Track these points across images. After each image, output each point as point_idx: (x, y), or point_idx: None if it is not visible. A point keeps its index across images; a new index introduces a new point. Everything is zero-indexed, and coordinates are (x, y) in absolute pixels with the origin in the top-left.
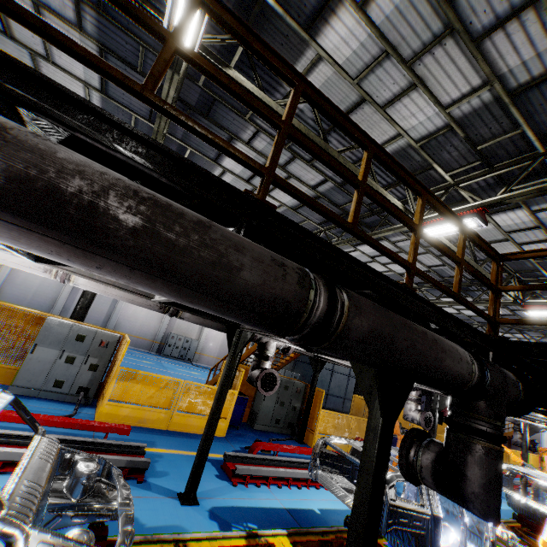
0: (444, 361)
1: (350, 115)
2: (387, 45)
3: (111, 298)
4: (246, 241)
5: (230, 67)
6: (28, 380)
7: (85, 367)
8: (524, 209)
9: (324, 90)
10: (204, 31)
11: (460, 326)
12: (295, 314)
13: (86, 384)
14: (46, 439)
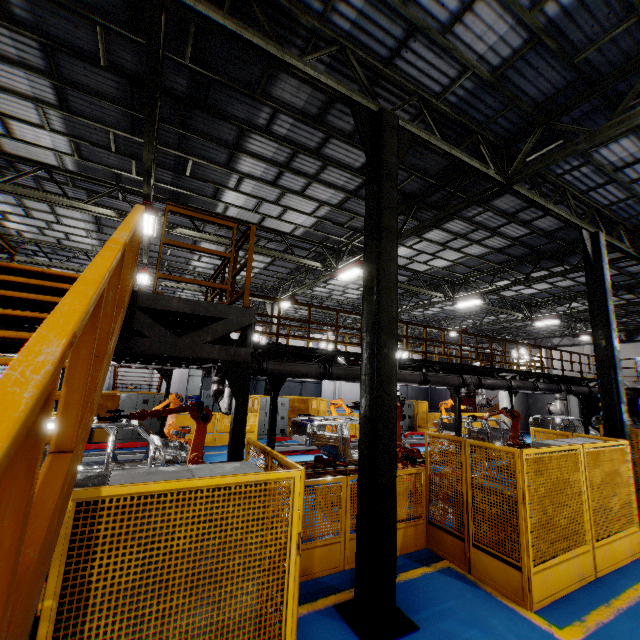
0: None
1: (4, 146)
2: None
3: None
4: None
5: None
6: None
7: None
8: (225, 189)
9: None
10: None
11: None
12: None
13: None
14: None
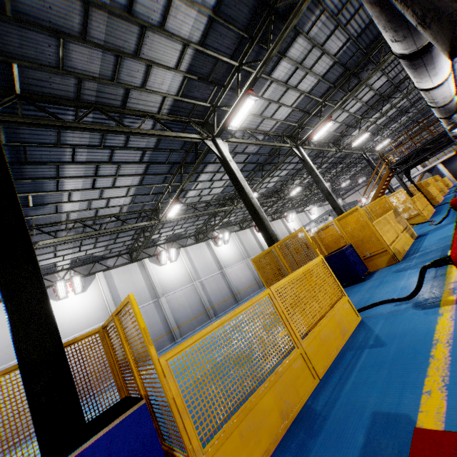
0: None
1: None
2: None
3: (220, 276)
4: None
5: None
6: None
7: None
8: None
9: None
10: None
11: None
12: None
13: None
14: None
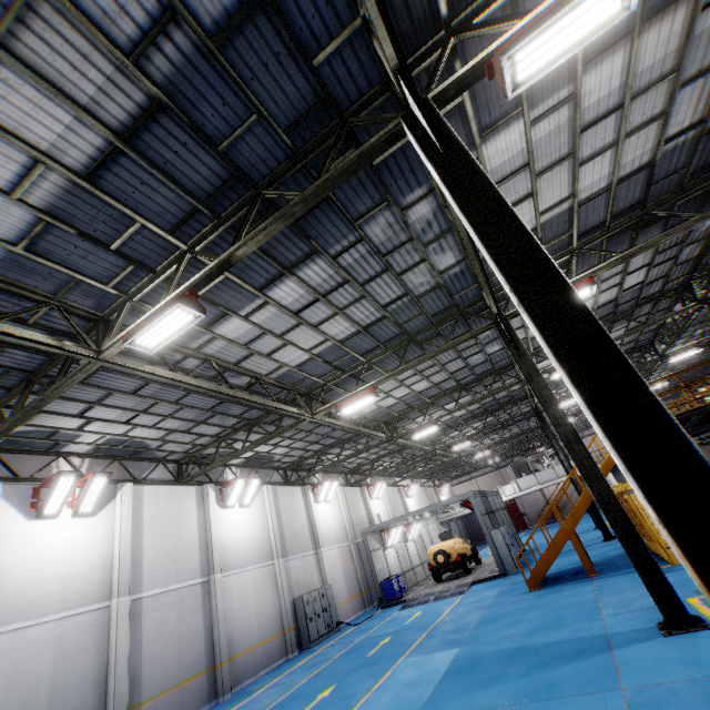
0: None
1: None
2: None
3: (198, 596)
4: None
5: None
6: None
7: None
8: None
9: None
10: None
11: None
12: None
13: None
14: None
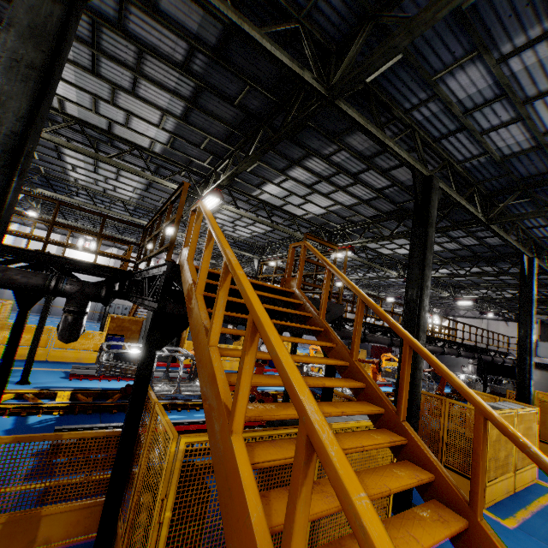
0: (18, 281)
1: (114, 130)
2: (90, 94)
3: None
4: None
5: None
6: None
7: None
8: (270, 183)
9: (83, 115)
10: None
11: (99, 267)
12: None
13: None
14: None
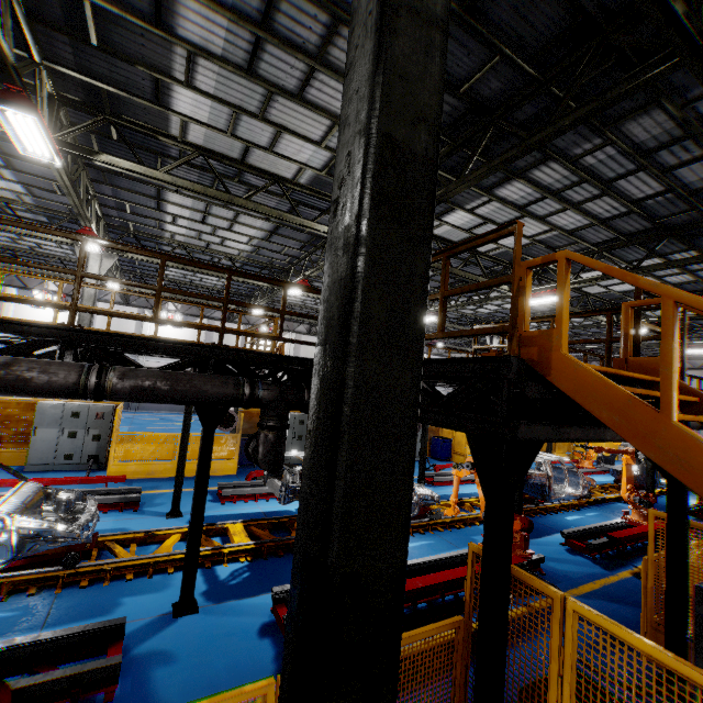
0: (207, 392)
1: (249, 158)
2: (231, 107)
3: None
4: (39, 364)
5: (101, 154)
6: (40, 458)
7: (88, 438)
8: (460, 210)
9: (209, 142)
10: (54, 144)
11: (287, 359)
12: (75, 390)
13: (95, 452)
14: (31, 483)
